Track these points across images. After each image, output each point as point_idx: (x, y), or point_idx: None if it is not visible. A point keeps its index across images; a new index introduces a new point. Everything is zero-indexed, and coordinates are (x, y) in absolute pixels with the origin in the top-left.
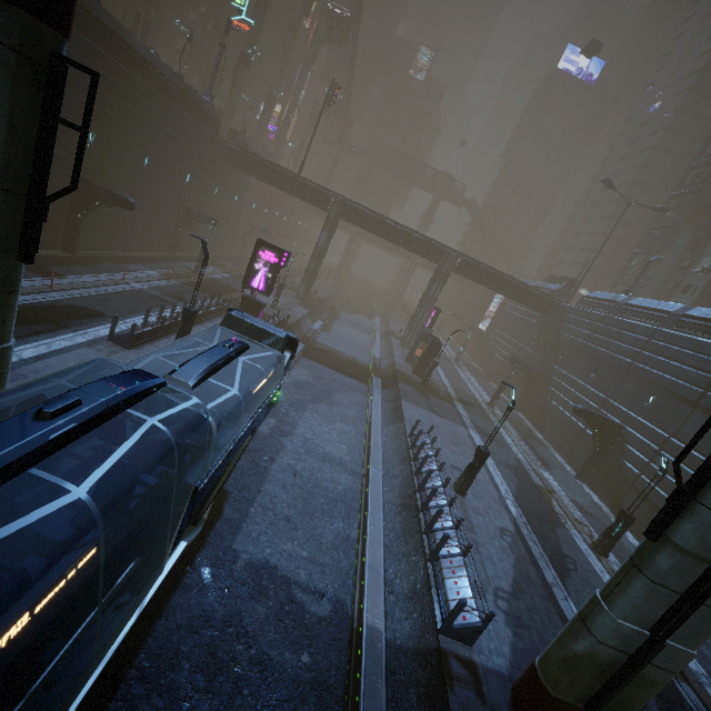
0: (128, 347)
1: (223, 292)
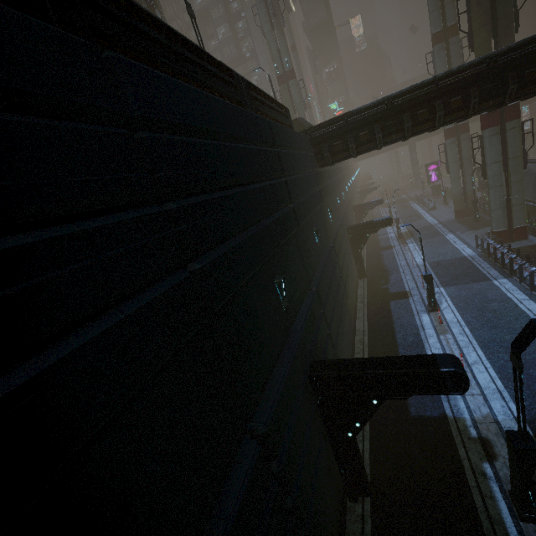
0: (435, 209)
1: (404, 200)
